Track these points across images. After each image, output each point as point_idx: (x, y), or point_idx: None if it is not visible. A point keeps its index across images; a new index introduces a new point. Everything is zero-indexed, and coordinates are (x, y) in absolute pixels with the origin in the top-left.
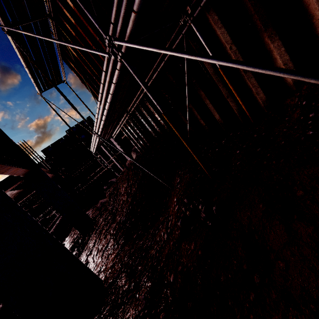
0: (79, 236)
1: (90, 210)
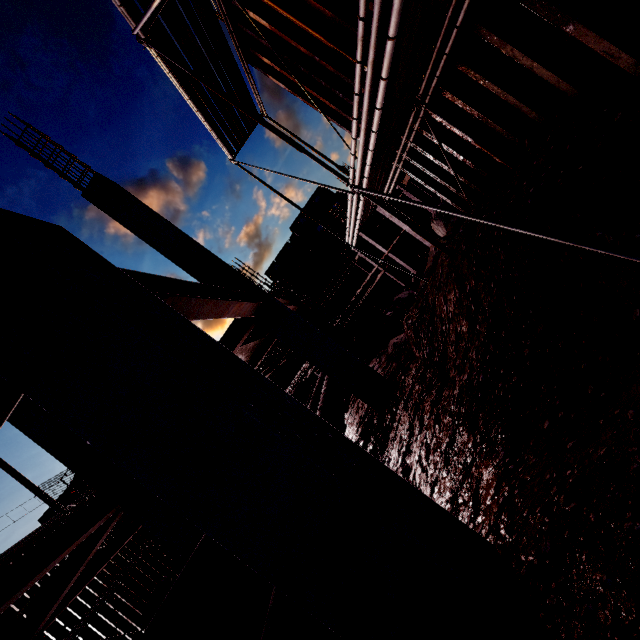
0: (371, 412)
1: (374, 361)
